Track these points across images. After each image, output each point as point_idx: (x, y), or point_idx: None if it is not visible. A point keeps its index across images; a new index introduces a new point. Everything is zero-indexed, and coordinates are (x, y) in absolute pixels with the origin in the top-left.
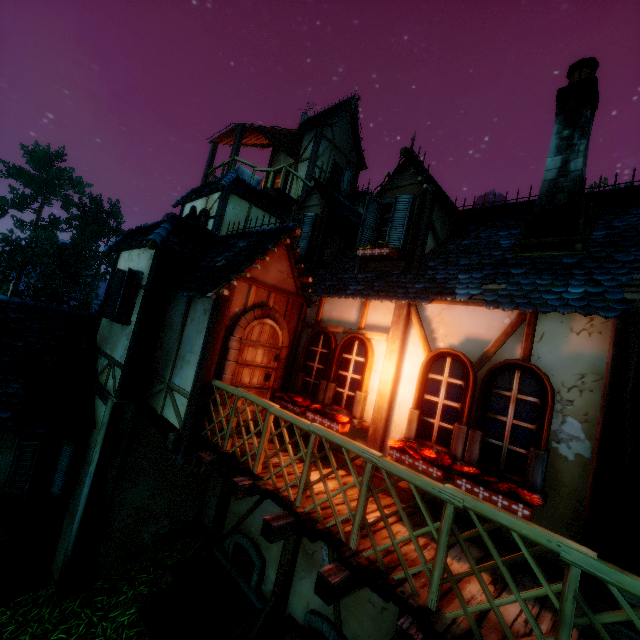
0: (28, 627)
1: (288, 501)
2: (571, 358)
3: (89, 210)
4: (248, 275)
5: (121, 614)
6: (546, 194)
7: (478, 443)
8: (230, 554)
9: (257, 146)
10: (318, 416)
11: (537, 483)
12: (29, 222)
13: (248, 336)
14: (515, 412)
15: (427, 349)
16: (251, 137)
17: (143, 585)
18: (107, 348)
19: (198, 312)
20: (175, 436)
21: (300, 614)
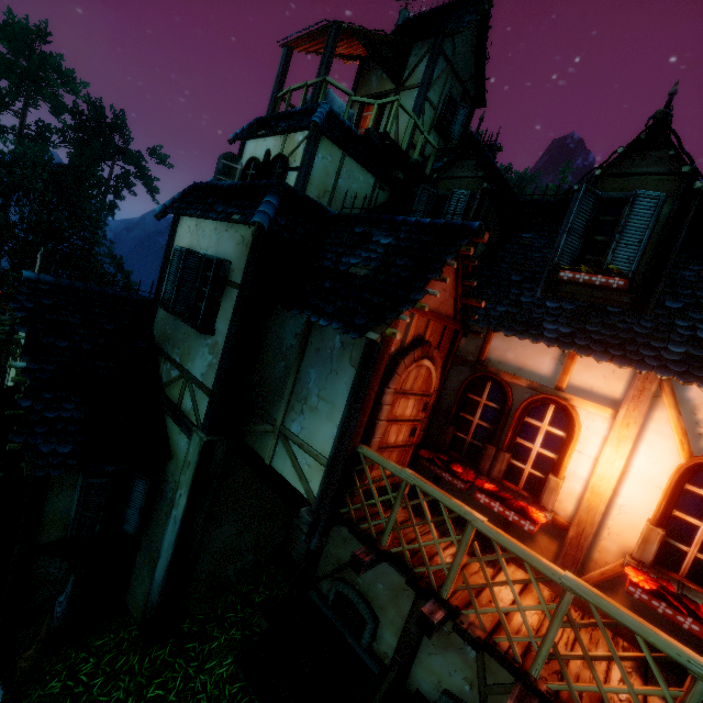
0: (119, 680)
1: (518, 665)
2: None
3: (87, 119)
4: (426, 308)
5: (218, 665)
6: None
7: None
8: (330, 601)
9: (341, 57)
10: (497, 504)
11: None
12: (10, 128)
13: (402, 385)
14: None
15: (687, 448)
16: (340, 43)
17: (234, 627)
18: (174, 353)
19: (329, 341)
20: (311, 516)
21: (428, 689)
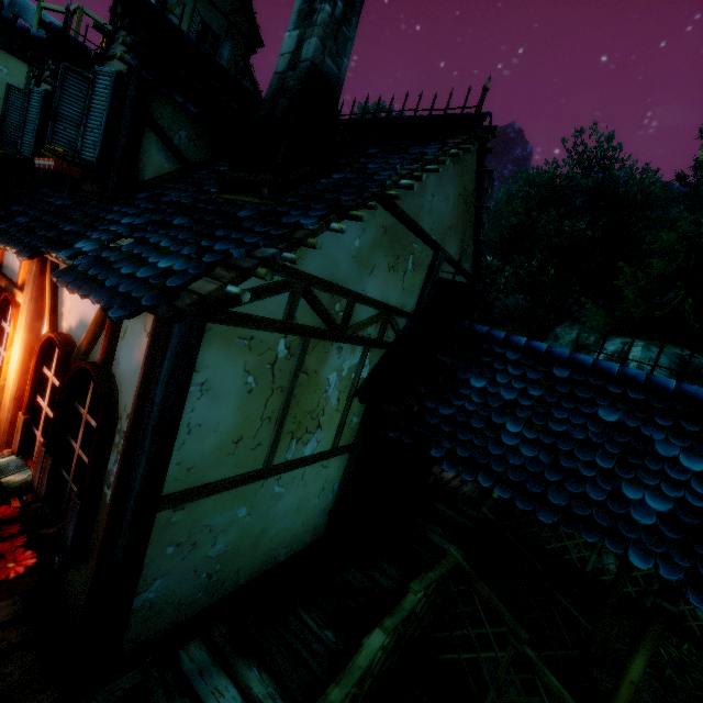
0: None
1: None
2: (137, 371)
3: None
4: None
5: None
6: (271, 97)
7: (47, 474)
8: None
9: None
10: None
11: (69, 540)
12: None
13: None
14: (82, 439)
15: (48, 329)
16: None
17: None
18: None
19: None
20: None
21: None
